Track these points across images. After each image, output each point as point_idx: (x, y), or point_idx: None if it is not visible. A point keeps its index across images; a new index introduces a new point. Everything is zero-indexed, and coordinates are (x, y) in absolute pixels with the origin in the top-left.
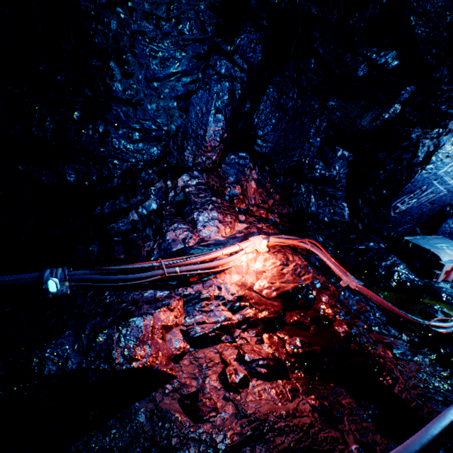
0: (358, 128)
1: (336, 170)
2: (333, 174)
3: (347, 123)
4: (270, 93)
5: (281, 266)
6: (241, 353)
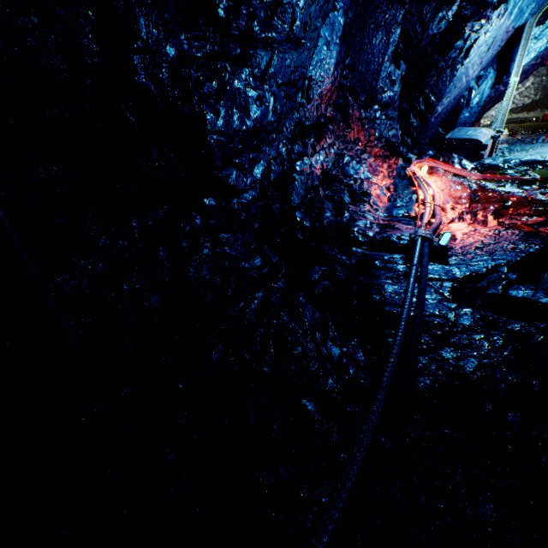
0: (427, 34)
1: (397, 89)
2: (395, 94)
3: (419, 30)
4: (363, 6)
5: (445, 182)
6: (535, 224)
